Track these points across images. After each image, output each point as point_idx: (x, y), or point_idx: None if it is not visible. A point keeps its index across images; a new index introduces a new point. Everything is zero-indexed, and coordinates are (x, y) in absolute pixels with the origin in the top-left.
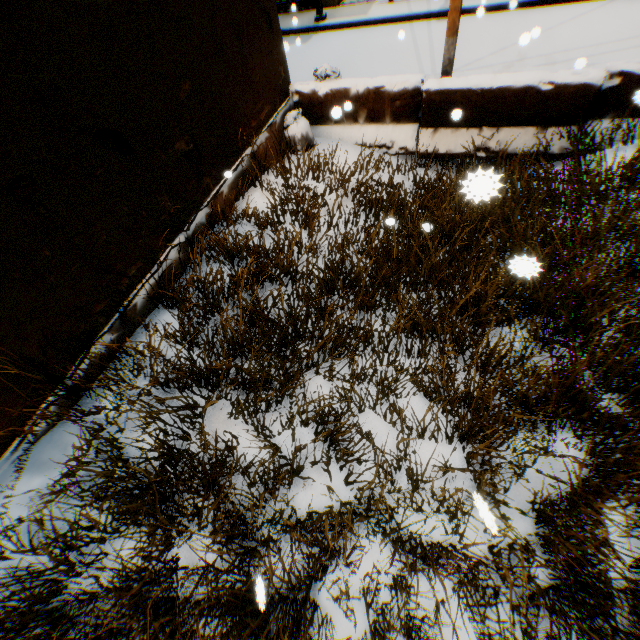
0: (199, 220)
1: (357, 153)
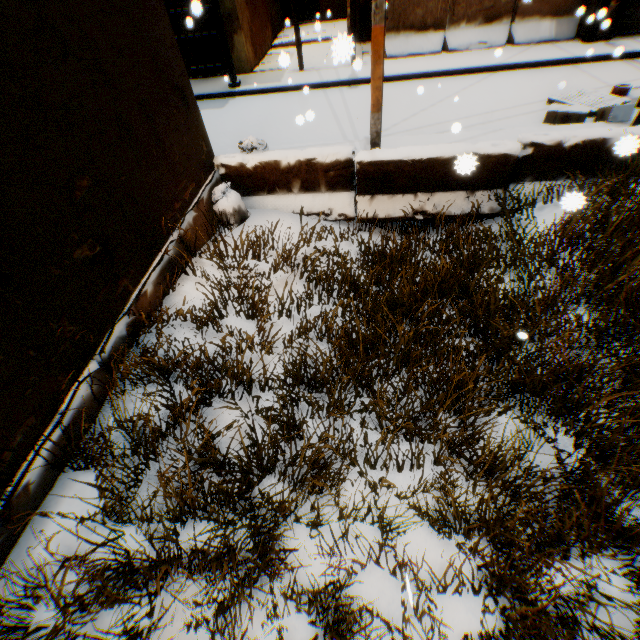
0: (118, 334)
1: (296, 222)
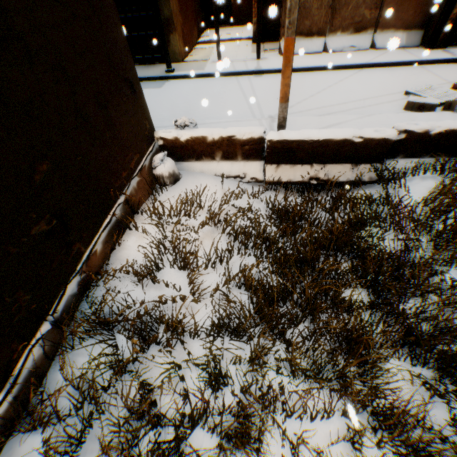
0: (70, 293)
1: (217, 183)
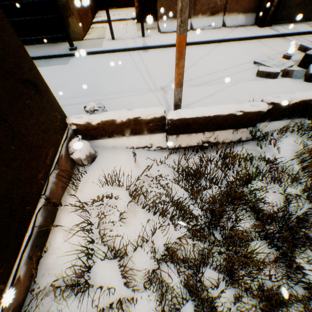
0: None
1: (129, 155)
